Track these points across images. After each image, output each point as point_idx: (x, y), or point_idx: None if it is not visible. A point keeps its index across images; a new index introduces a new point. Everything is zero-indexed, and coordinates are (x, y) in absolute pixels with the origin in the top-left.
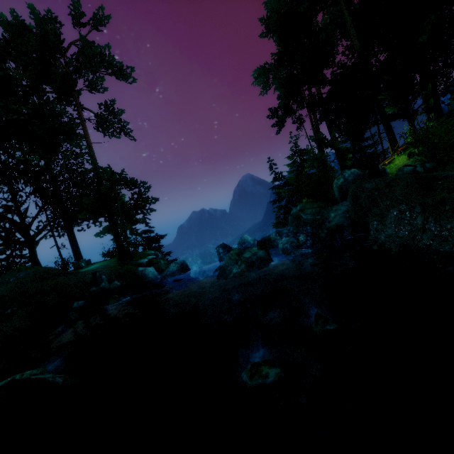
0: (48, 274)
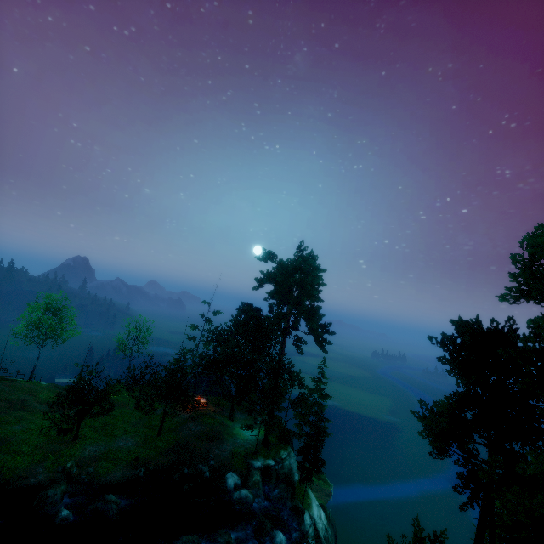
0: (205, 435)
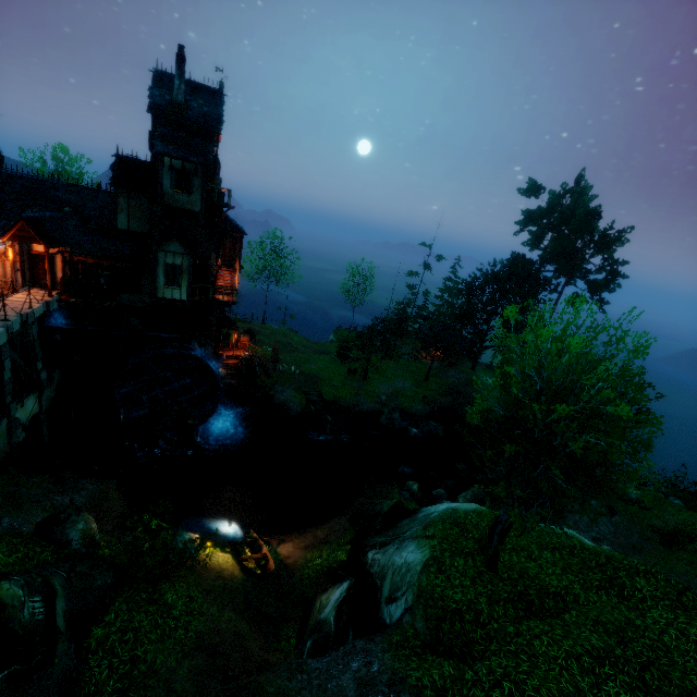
0: (469, 383)
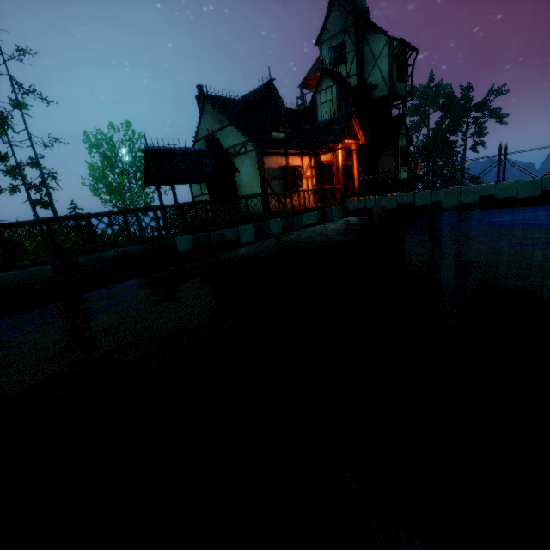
0: None
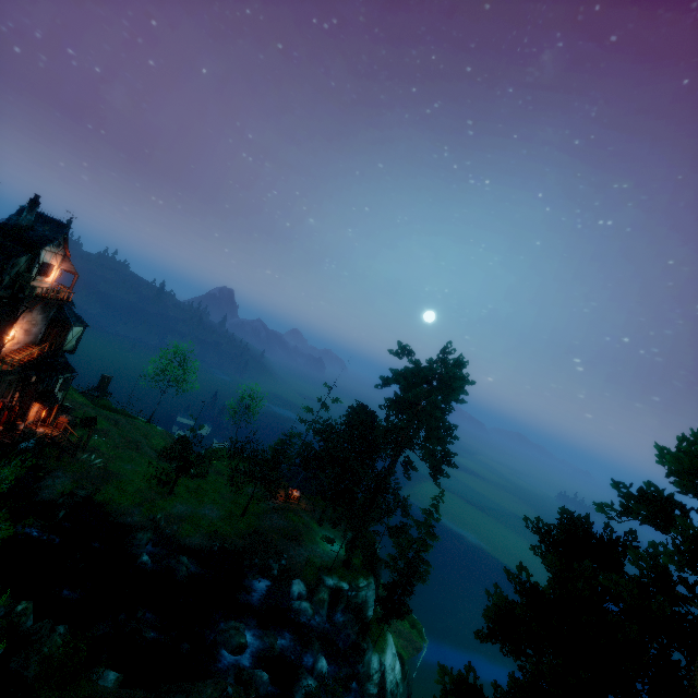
0: (285, 532)
